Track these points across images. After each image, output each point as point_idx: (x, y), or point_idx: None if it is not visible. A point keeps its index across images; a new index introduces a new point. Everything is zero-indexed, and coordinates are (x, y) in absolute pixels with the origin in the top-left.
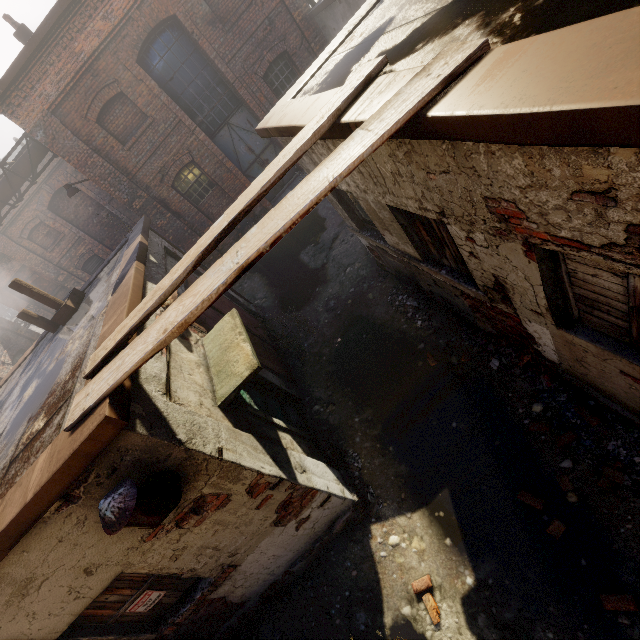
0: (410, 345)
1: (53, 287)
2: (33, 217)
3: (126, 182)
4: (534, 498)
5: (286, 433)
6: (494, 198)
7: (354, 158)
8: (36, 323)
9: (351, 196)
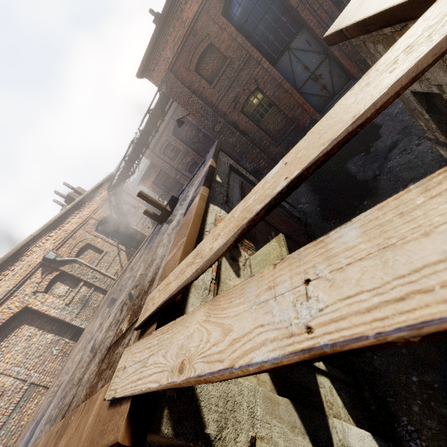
0: None
1: (174, 182)
2: (165, 140)
3: (211, 112)
4: None
5: (325, 376)
6: None
7: None
8: (152, 218)
9: None
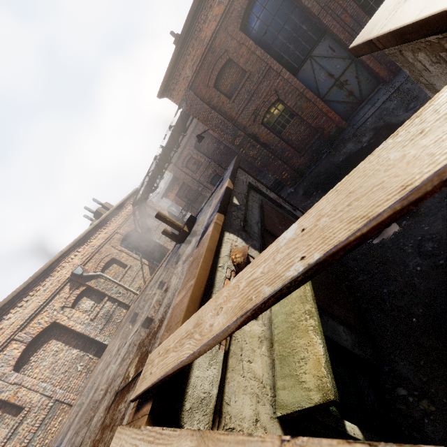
0: None
1: (196, 194)
2: (187, 154)
3: (231, 126)
4: None
5: None
6: None
7: None
8: (170, 238)
9: None
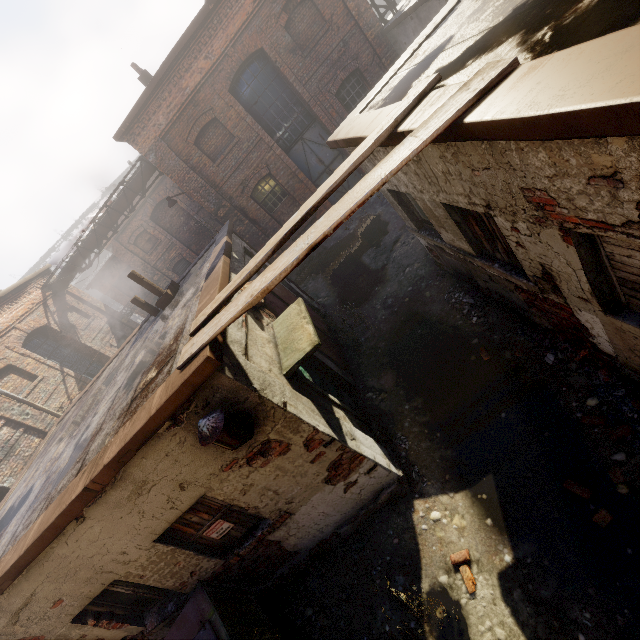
0: (464, 340)
1: None
2: (139, 226)
3: (214, 194)
4: (581, 487)
5: (340, 409)
6: (529, 188)
7: (402, 159)
8: (143, 307)
9: (410, 198)
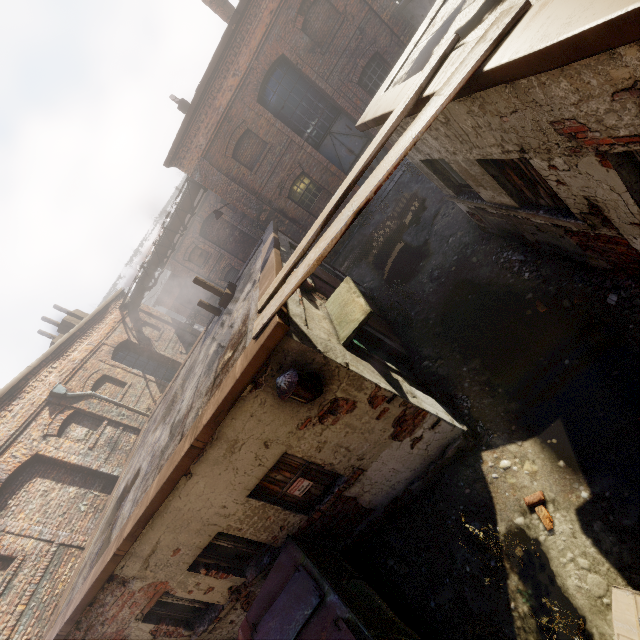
0: (517, 297)
1: (205, 297)
2: (191, 243)
3: (254, 200)
4: None
5: (398, 375)
6: (558, 121)
7: (429, 117)
8: (208, 309)
9: (445, 164)
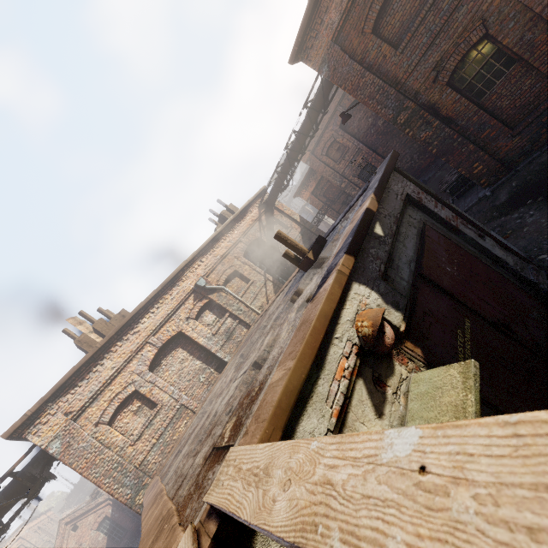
0: None
1: (338, 192)
2: (329, 137)
3: (393, 95)
4: None
5: None
6: None
7: None
8: (293, 262)
9: None
